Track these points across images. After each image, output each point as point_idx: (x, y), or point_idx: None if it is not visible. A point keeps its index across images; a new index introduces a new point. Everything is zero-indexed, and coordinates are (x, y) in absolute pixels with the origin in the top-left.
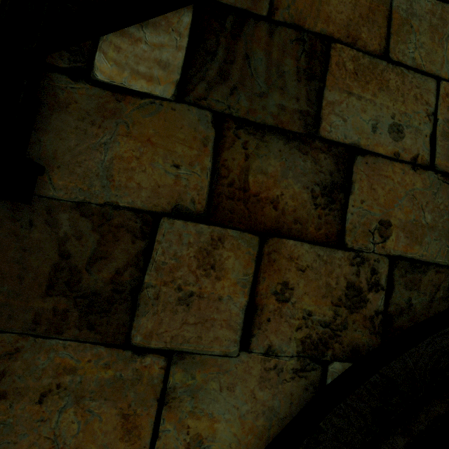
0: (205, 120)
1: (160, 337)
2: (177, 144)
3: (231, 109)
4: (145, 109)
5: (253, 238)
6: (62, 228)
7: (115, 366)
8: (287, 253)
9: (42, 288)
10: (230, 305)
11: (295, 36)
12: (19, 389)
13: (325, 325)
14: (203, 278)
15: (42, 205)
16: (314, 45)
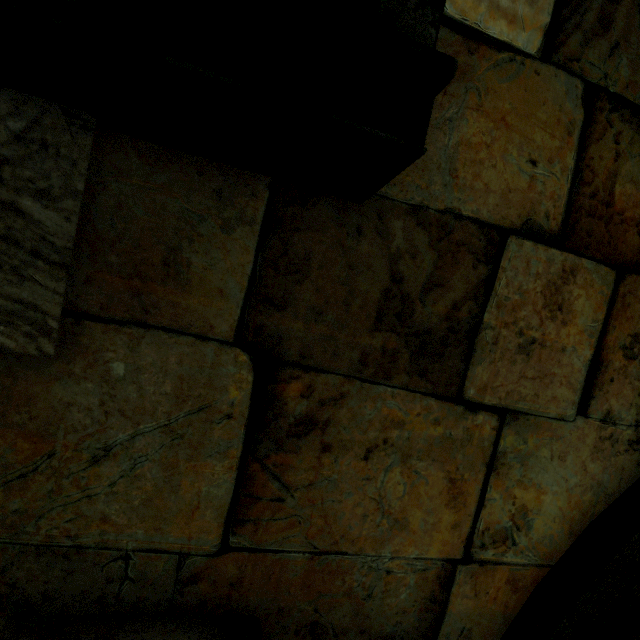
0: (574, 94)
1: (494, 392)
2: (536, 129)
3: (607, 79)
4: (502, 70)
5: (609, 274)
6: (395, 241)
7: (445, 423)
8: None
9: (370, 320)
10: (573, 358)
11: None
12: (344, 442)
13: None
14: (547, 322)
15: (372, 207)
16: None
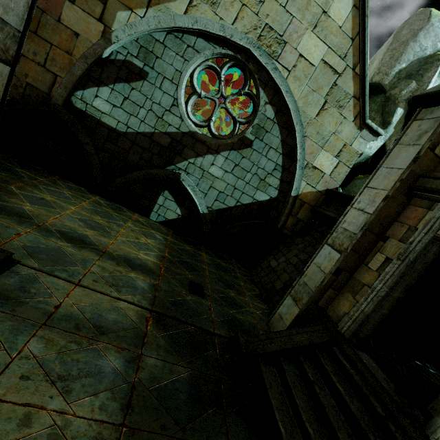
0: None
1: None
2: None
3: None
4: None
5: None
6: None
7: None
8: None
9: None
10: None
11: None
12: None
13: None
14: None
15: None
16: None
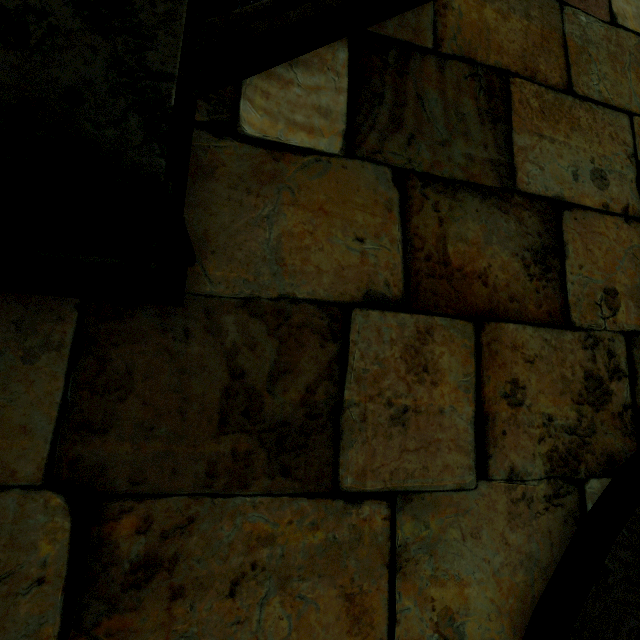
0: (384, 178)
1: (376, 475)
2: (356, 212)
3: (412, 162)
4: (311, 169)
5: (467, 326)
6: (229, 336)
7: (325, 525)
8: (510, 341)
9: (213, 424)
10: (455, 418)
11: (469, 71)
12: (200, 580)
13: (570, 431)
14: (416, 386)
15: (198, 307)
16: (491, 81)
